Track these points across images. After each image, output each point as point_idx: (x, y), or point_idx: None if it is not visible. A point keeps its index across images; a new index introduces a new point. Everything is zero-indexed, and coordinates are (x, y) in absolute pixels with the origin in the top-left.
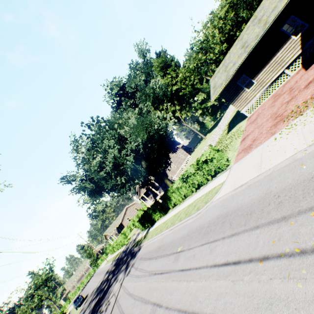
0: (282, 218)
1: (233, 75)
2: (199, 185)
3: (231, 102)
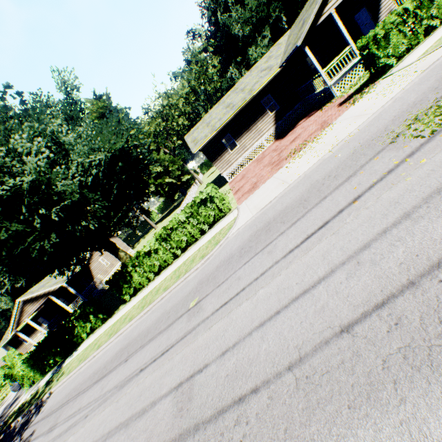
0: (348, 177)
1: (218, 131)
2: (186, 245)
3: (214, 161)
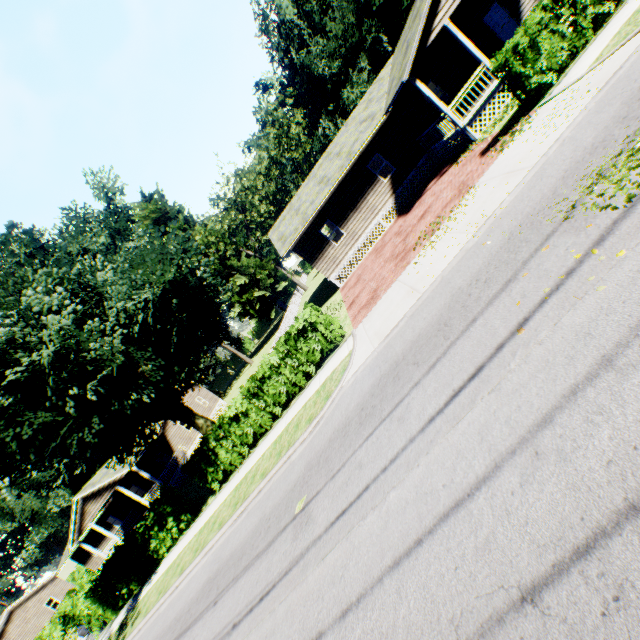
0: (506, 283)
1: (313, 219)
2: (288, 398)
3: (313, 262)
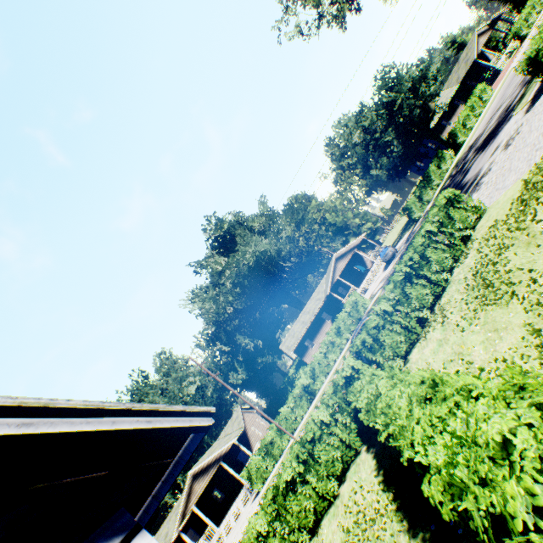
0: None
1: (437, 120)
2: (481, 110)
3: (441, 134)
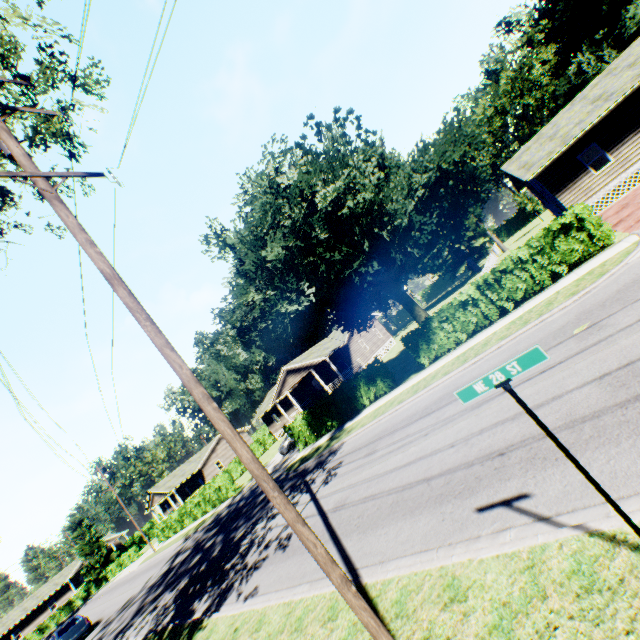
0: None
1: (573, 142)
2: (522, 298)
3: (558, 192)
